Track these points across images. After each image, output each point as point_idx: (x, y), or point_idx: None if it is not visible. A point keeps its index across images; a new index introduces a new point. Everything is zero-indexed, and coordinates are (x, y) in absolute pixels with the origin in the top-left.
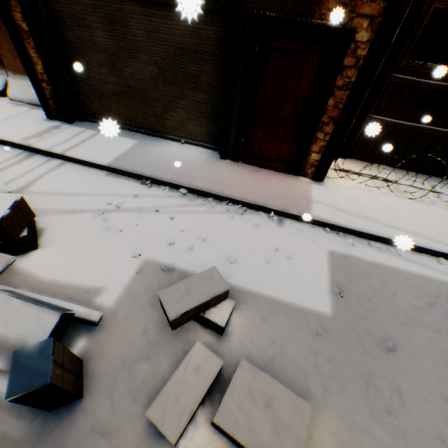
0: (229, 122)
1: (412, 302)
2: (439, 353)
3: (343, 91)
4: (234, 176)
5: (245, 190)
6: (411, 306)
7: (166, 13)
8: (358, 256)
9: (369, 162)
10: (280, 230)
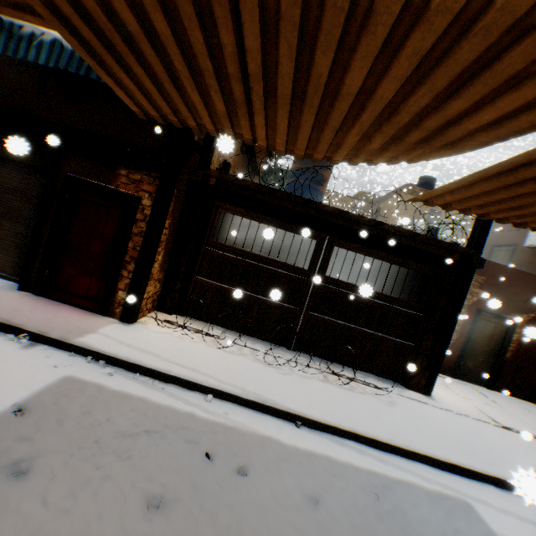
0: (36, 251)
1: (127, 427)
2: (101, 480)
3: (139, 237)
4: (16, 301)
5: (11, 311)
6: (120, 432)
7: (4, 162)
8: (103, 384)
9: (206, 322)
10: (18, 351)
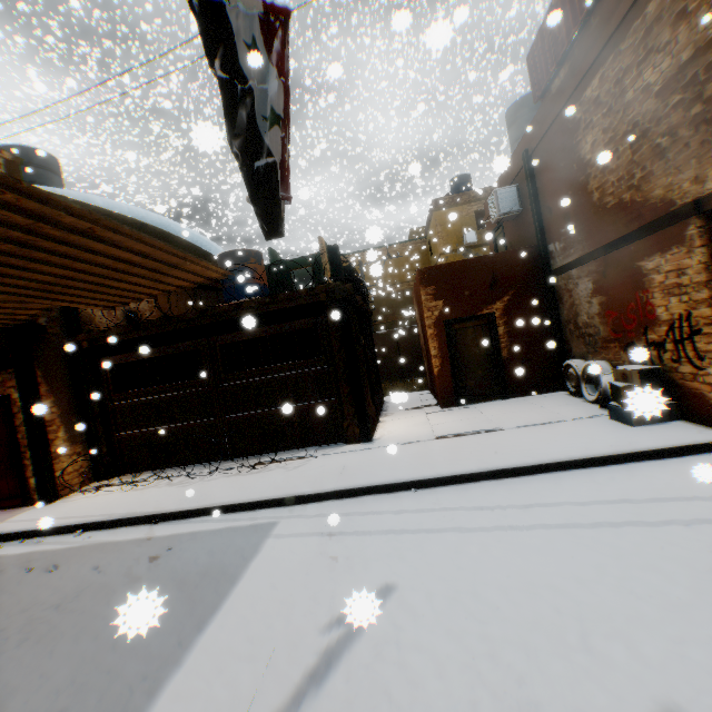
0: None
1: None
2: None
3: (25, 427)
4: None
5: None
6: None
7: None
8: None
9: (146, 471)
10: None
